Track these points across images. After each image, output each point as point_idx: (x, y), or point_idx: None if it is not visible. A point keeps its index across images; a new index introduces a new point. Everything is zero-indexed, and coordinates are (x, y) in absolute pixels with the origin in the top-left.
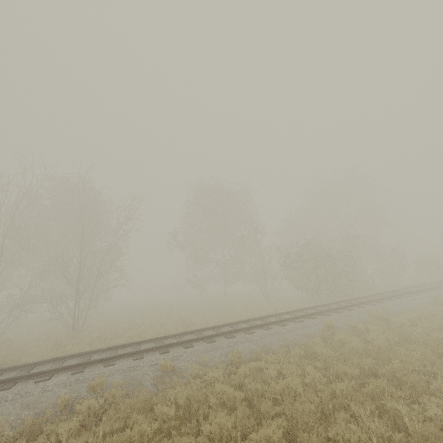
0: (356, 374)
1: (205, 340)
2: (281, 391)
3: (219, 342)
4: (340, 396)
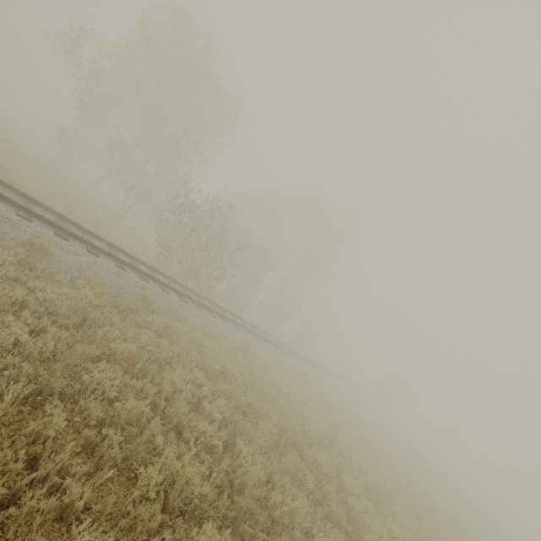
0: None
1: None
2: None
3: None
4: None
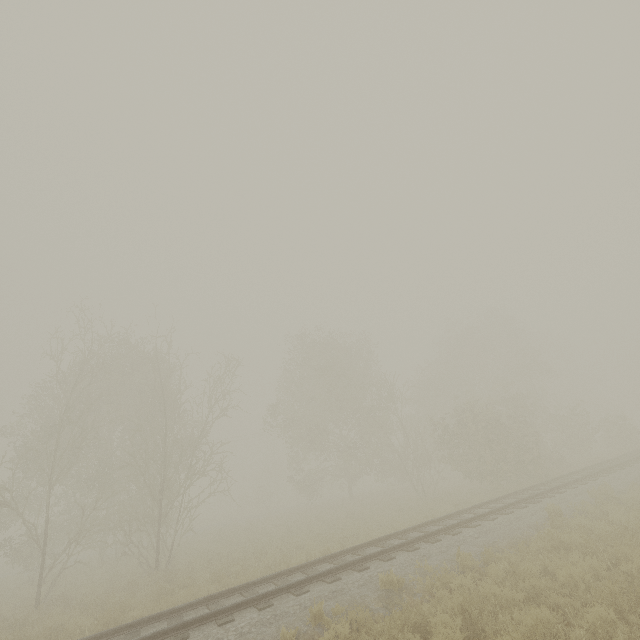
0: (637, 554)
1: (404, 548)
2: (566, 582)
3: (425, 548)
4: (638, 576)
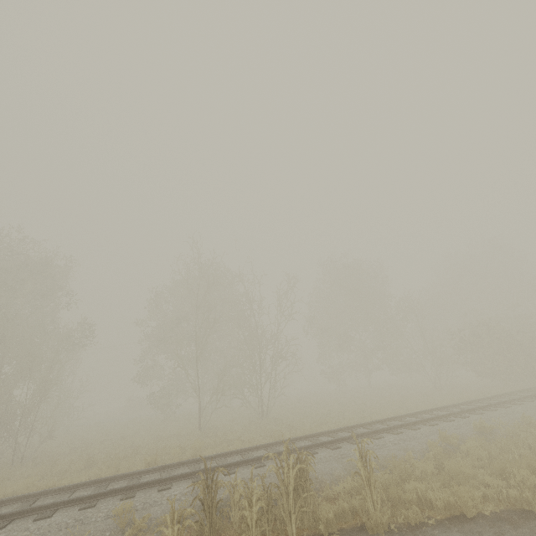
0: None
1: (471, 412)
2: None
3: (488, 413)
4: None
